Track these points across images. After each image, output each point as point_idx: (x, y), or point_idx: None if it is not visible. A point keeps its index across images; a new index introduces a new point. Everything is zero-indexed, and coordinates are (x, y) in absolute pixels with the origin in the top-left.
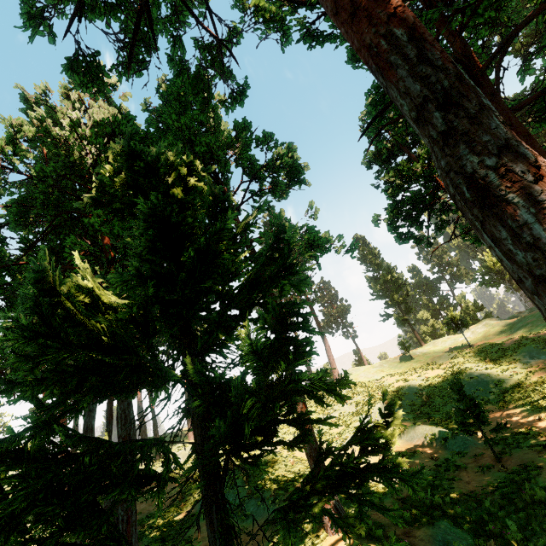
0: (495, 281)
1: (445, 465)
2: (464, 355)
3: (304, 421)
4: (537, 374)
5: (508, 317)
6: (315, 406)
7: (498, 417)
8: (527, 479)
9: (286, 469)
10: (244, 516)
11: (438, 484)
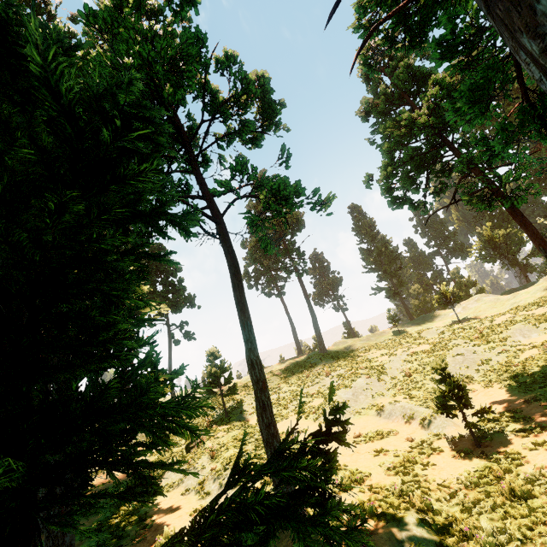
0: (491, 257)
1: (421, 447)
2: (453, 331)
3: (137, 463)
4: (526, 352)
5: (501, 294)
6: (297, 378)
7: (482, 397)
8: (508, 469)
9: (256, 444)
10: (204, 494)
11: (411, 469)
